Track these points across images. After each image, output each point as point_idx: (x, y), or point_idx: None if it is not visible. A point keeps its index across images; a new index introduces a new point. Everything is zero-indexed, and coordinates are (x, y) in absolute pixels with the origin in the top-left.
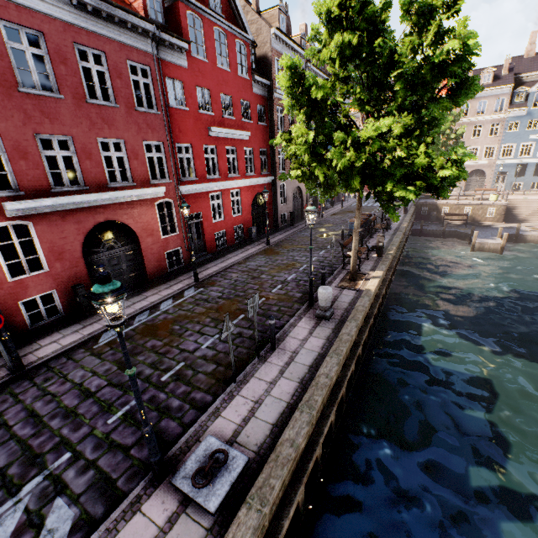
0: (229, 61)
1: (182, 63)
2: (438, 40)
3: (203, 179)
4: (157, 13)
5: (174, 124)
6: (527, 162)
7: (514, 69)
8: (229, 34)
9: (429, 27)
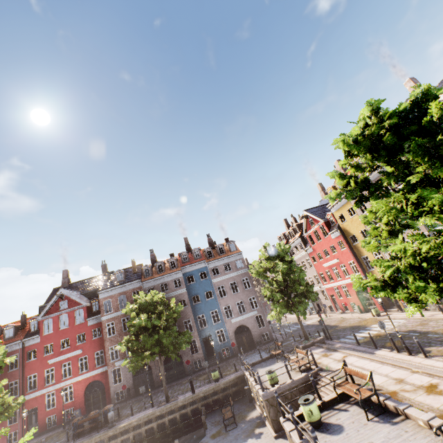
0: (69, 323)
1: (38, 341)
2: None
3: (43, 387)
4: (36, 327)
5: (28, 368)
6: None
7: None
8: (70, 312)
9: None
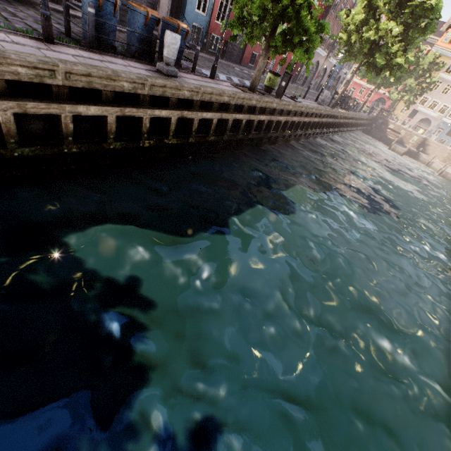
0: None
1: None
2: None
3: None
4: None
5: None
6: None
7: None
8: None
9: None
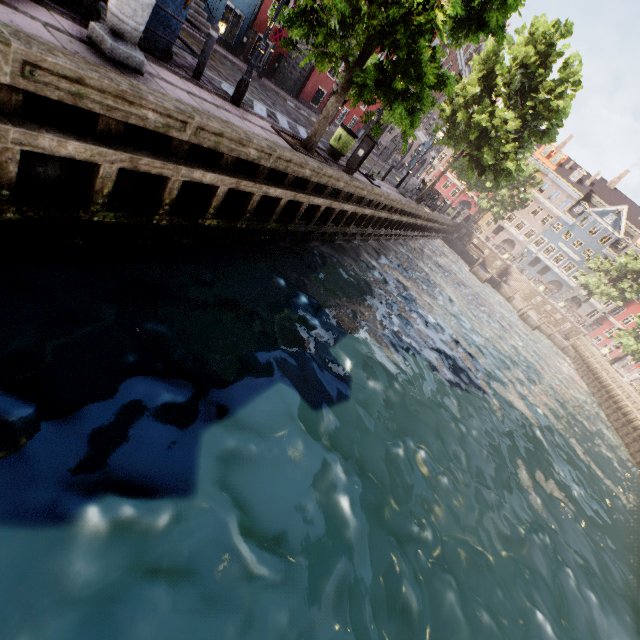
0: None
1: None
2: (560, 96)
3: None
4: None
5: None
6: (542, 260)
7: (595, 187)
8: None
9: (562, 86)
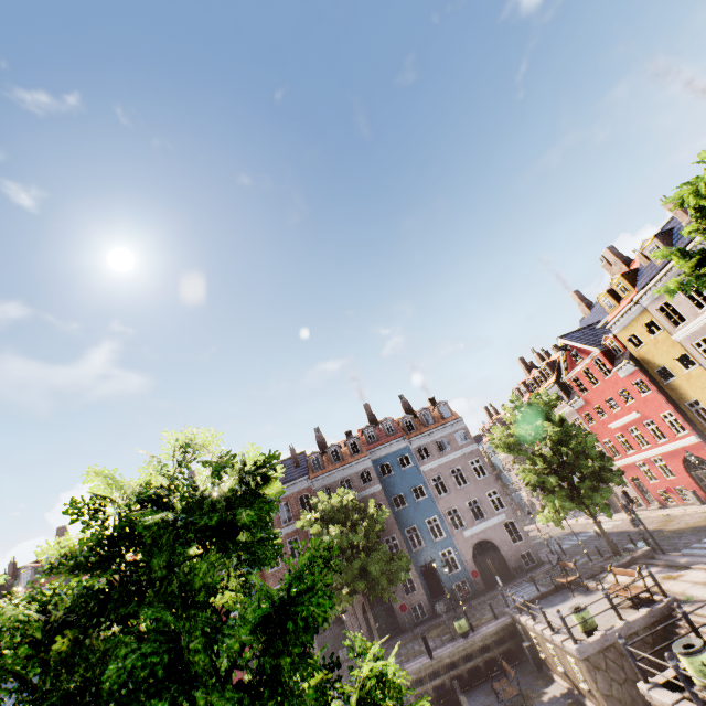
0: None
1: None
2: None
3: None
4: None
5: None
6: None
7: None
8: None
9: None
